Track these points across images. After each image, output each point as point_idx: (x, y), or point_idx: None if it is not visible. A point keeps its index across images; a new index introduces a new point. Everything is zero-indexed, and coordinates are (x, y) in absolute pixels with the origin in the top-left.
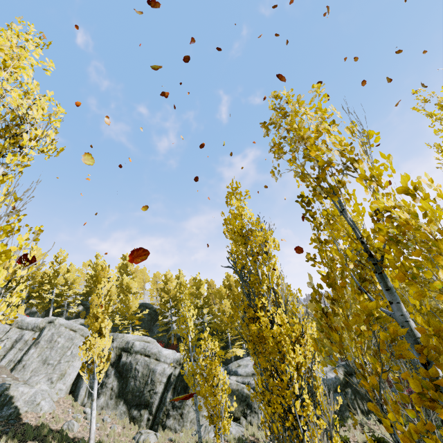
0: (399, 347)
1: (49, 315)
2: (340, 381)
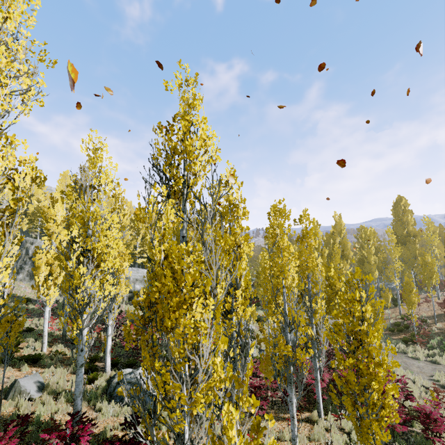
0: None
1: None
2: None
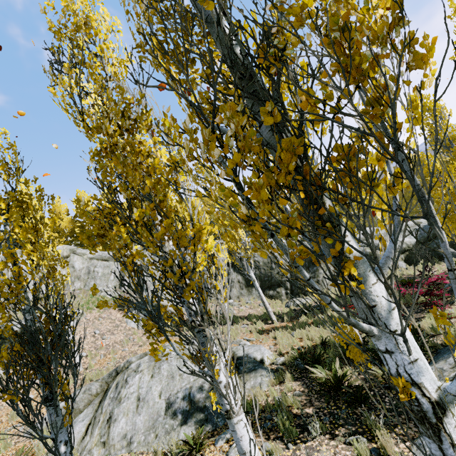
0: None
1: None
2: None
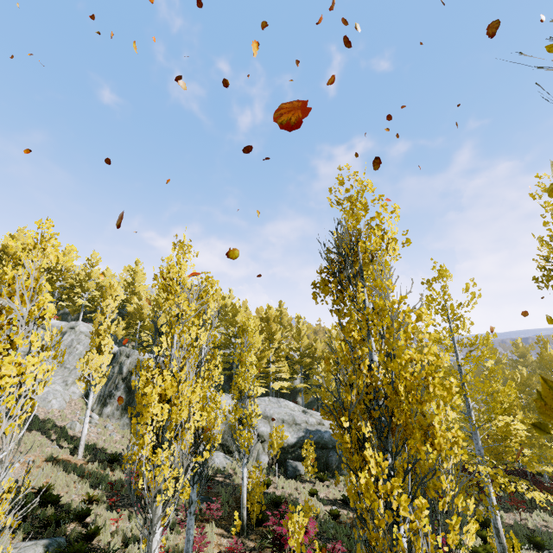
0: None
1: (79, 319)
2: None
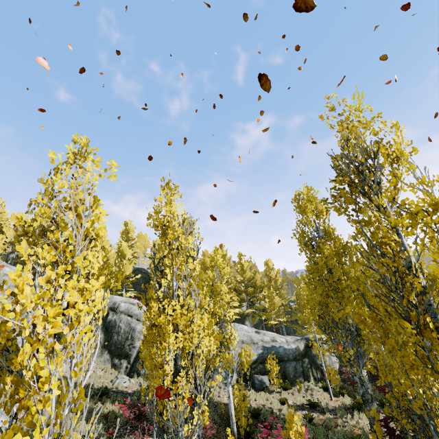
0: None
1: None
2: (299, 351)
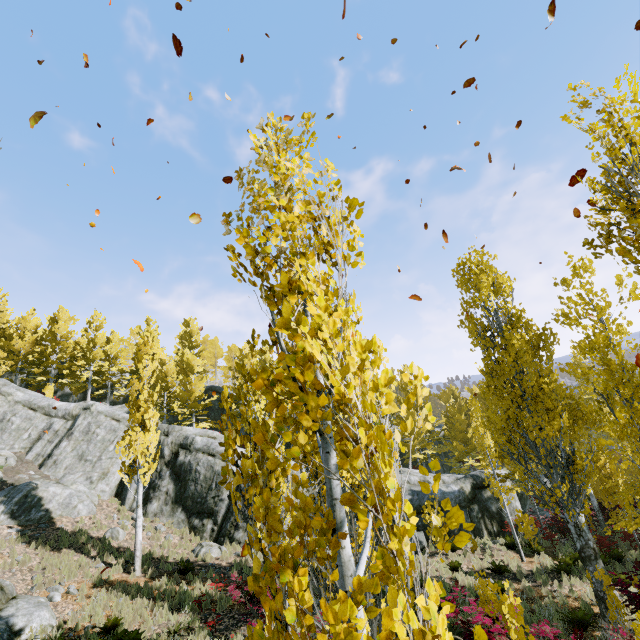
0: (271, 517)
1: (87, 398)
2: (465, 495)
